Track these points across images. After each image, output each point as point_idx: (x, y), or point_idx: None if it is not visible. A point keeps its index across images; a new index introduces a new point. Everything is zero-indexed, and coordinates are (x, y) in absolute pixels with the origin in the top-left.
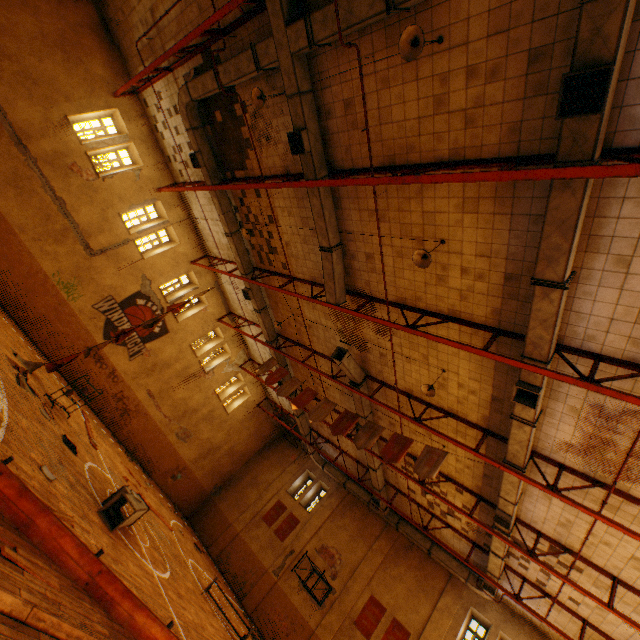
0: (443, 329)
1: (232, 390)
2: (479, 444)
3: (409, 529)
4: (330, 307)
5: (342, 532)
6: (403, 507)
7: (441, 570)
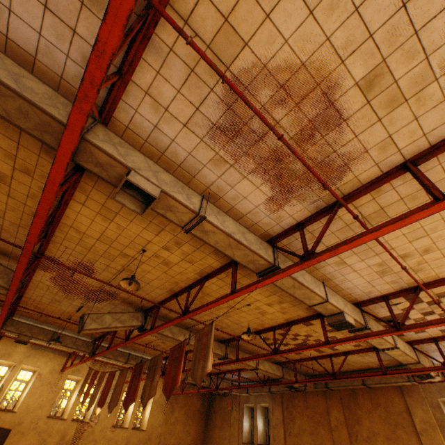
0: (81, 218)
1: (132, 408)
2: (232, 282)
3: (337, 380)
4: (12, 297)
5: (303, 437)
6: (315, 368)
7: (390, 389)
